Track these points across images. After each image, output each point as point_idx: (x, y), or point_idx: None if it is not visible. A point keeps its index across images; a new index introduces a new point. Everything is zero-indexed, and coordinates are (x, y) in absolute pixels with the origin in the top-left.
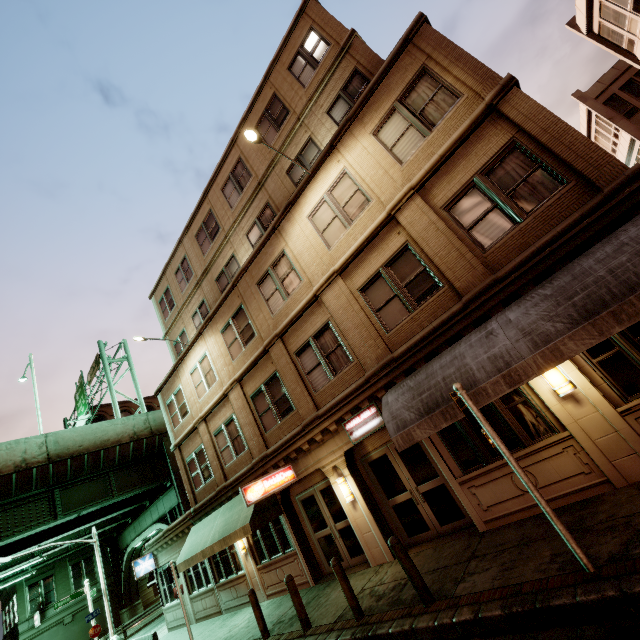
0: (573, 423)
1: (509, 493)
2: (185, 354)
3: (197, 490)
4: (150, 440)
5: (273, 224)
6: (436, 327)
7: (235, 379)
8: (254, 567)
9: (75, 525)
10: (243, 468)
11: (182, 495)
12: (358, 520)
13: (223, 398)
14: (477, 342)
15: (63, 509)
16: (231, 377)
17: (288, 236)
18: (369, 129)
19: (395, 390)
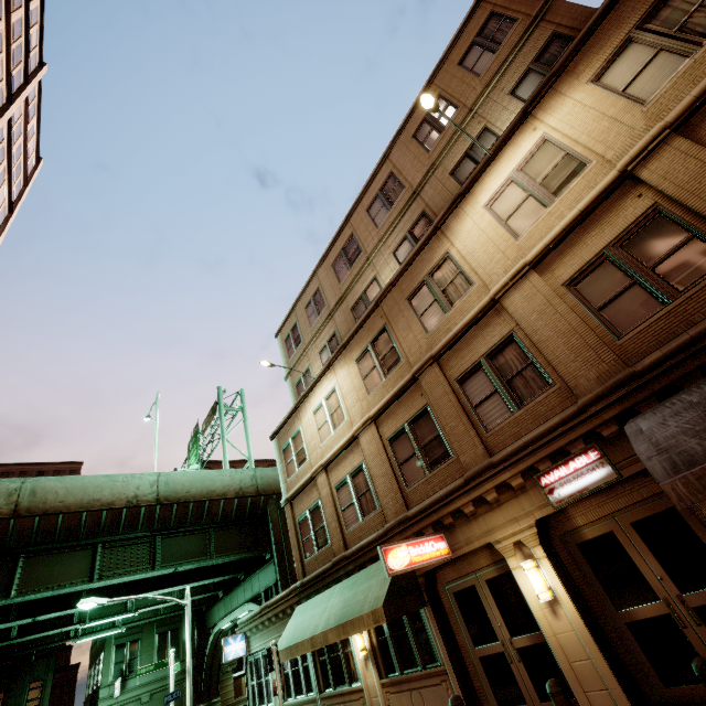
0: None
1: None
2: (310, 390)
3: (307, 559)
4: (255, 500)
5: (434, 224)
6: None
7: (370, 416)
8: (376, 680)
9: (169, 584)
10: (371, 534)
11: (281, 572)
12: (561, 635)
13: (351, 441)
14: None
15: (162, 560)
16: (364, 415)
17: (454, 235)
18: (585, 78)
19: (653, 412)
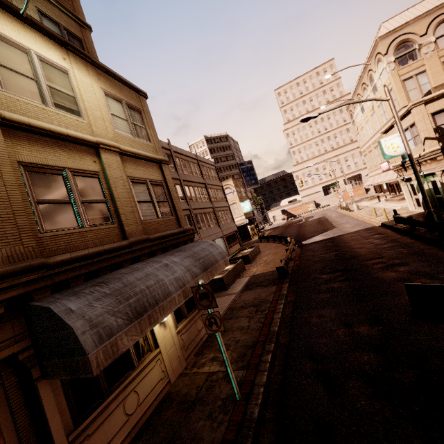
0: (162, 341)
1: (119, 424)
2: None
3: None
4: None
5: None
6: (106, 250)
7: None
8: None
9: None
10: None
11: None
12: None
13: None
14: (161, 268)
15: None
16: None
17: None
18: (102, 85)
19: (78, 296)
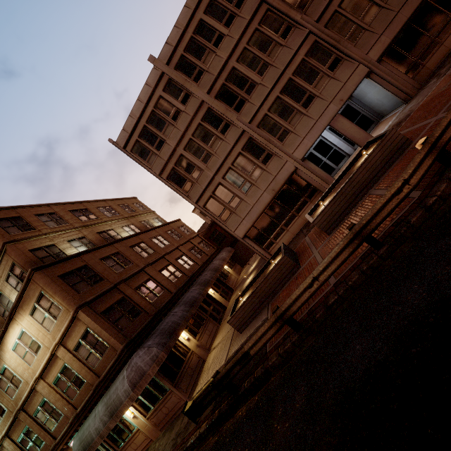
0: (138, 424)
1: None
2: None
3: None
4: None
5: None
6: (88, 399)
7: (3, 436)
8: None
9: None
10: None
11: None
12: None
13: None
14: (93, 419)
15: None
16: (0, 434)
17: (4, 358)
18: (27, 312)
19: (76, 437)
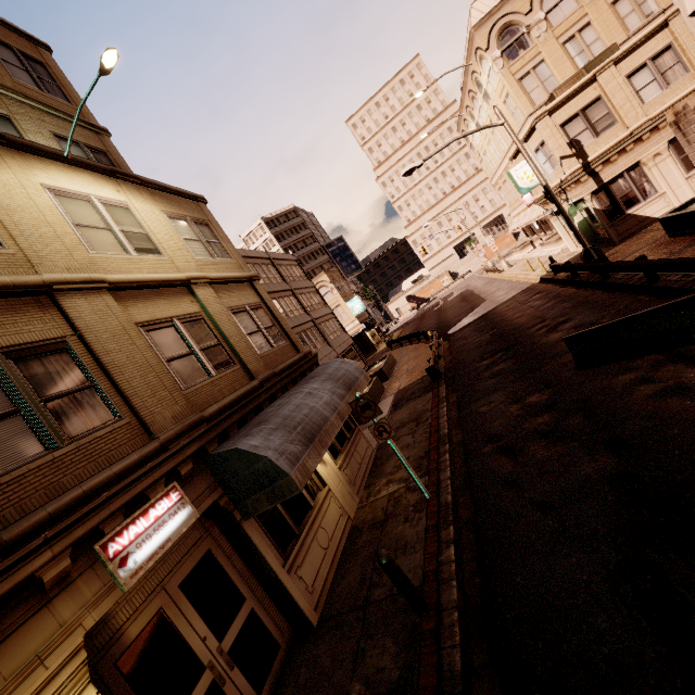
0: (328, 479)
1: (320, 557)
2: None
3: None
4: None
5: None
6: (244, 394)
7: None
8: None
9: None
10: None
11: None
12: None
13: None
14: (306, 397)
15: None
16: None
17: None
18: (161, 207)
19: (253, 435)
